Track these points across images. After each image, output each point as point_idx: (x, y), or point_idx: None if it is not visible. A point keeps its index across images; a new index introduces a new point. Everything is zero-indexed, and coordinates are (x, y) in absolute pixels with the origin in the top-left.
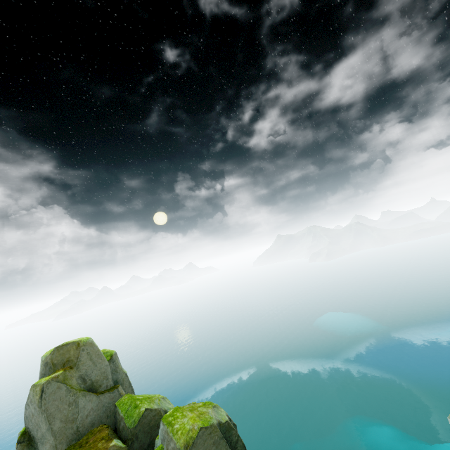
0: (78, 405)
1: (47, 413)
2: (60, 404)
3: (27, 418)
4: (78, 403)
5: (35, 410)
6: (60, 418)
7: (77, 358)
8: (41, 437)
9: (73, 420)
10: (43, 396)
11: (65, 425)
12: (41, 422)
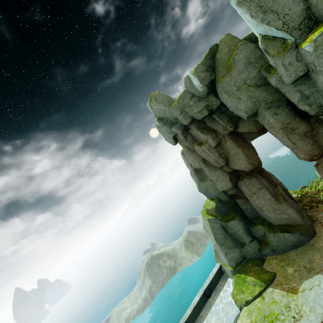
0: (169, 97)
1: (161, 102)
2: (163, 99)
3: (155, 113)
4: (169, 97)
5: (156, 105)
6: (166, 102)
7: (159, 93)
8: (164, 112)
9: (171, 101)
10: (156, 99)
11: (169, 103)
12: (161, 106)
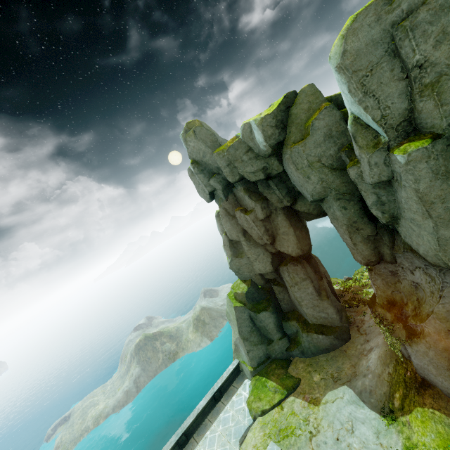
0: (215, 135)
1: (202, 140)
2: (206, 136)
3: (191, 153)
4: (214, 135)
5: (194, 142)
6: (209, 141)
7: (201, 124)
8: (203, 154)
9: (216, 141)
10: (196, 133)
11: (213, 143)
12: (201, 146)
